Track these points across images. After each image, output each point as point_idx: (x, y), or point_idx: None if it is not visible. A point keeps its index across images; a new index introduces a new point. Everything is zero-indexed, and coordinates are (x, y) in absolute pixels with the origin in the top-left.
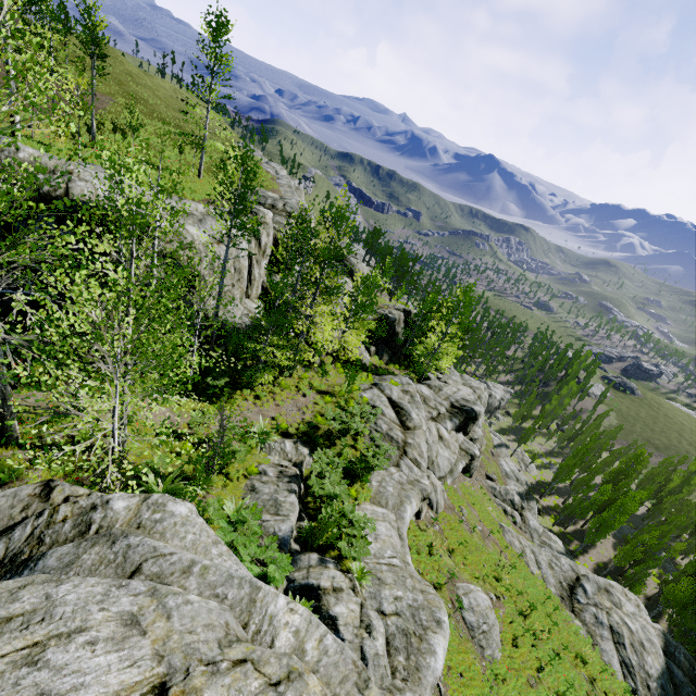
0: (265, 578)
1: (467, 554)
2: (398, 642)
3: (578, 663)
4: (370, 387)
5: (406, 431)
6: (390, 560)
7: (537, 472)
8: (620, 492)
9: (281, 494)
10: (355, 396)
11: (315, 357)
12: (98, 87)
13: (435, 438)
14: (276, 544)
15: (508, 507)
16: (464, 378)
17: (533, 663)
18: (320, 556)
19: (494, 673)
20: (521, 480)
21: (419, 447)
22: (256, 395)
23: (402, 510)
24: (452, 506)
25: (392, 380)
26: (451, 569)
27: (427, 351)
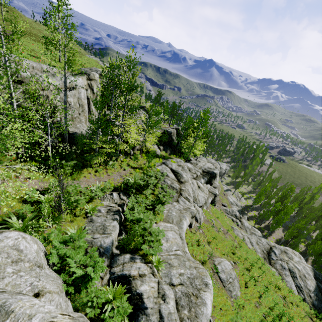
0: (86, 277)
1: (217, 243)
2: (183, 301)
3: (276, 290)
4: (160, 164)
5: (180, 183)
6: (176, 252)
7: (245, 201)
8: (284, 205)
9: (107, 221)
10: (152, 168)
11: (129, 150)
12: (8, 28)
13: (196, 187)
14: (96, 252)
15: (234, 218)
16: (208, 159)
17: (256, 295)
18: (131, 255)
19: (238, 305)
20: (238, 205)
21: (188, 191)
22: (96, 171)
23: (181, 224)
24: (208, 220)
25: (171, 160)
26: (210, 251)
27: (189, 146)
